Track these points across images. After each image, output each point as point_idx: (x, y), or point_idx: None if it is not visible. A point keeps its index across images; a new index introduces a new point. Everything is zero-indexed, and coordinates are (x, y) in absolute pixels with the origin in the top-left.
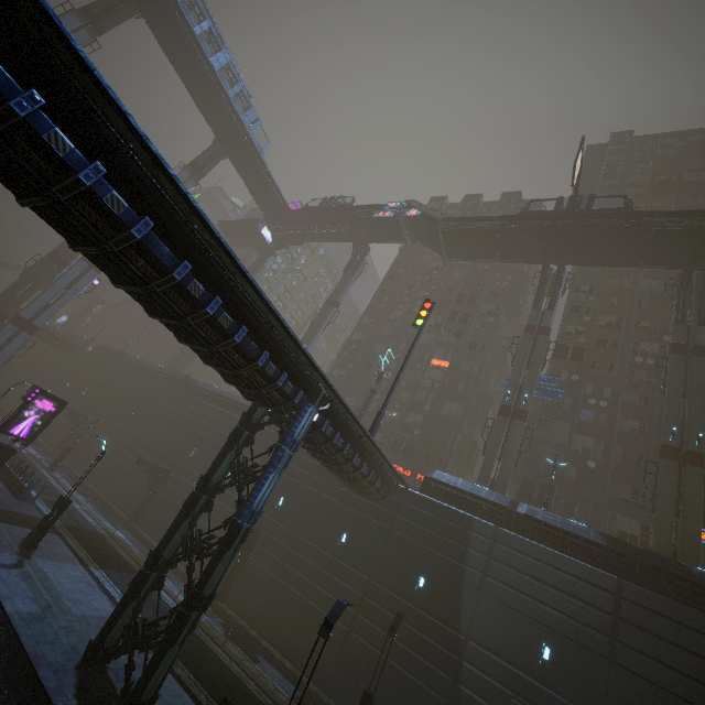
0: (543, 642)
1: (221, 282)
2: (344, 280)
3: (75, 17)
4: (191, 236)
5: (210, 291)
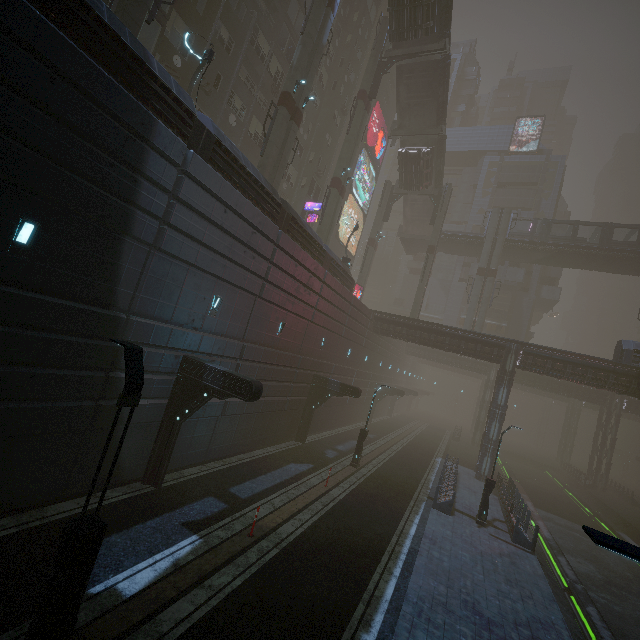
0: (215, 295)
1: None
2: None
3: None
4: None
5: None
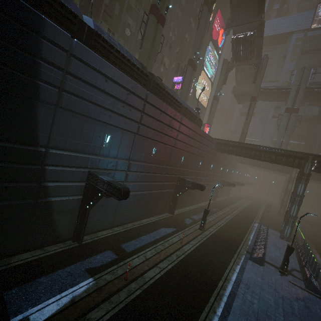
0: (106, 134)
1: None
2: None
3: None
4: None
5: None
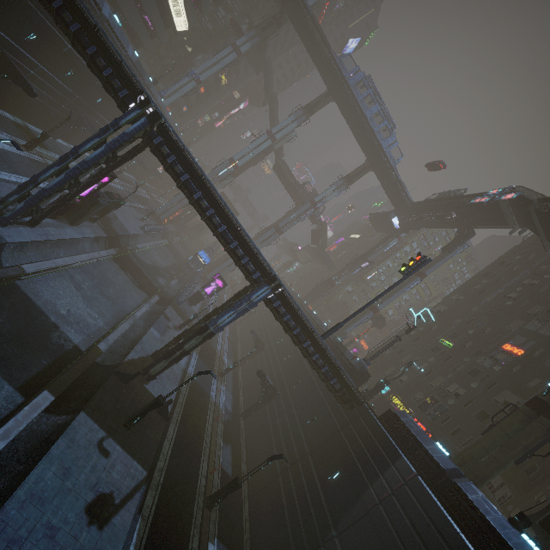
0: None
1: (214, 202)
2: (438, 257)
3: (301, 110)
4: (202, 181)
5: (213, 207)
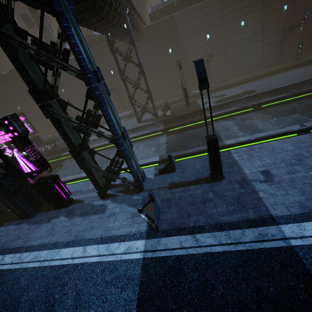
0: (206, 35)
1: None
2: None
3: None
4: None
5: None
